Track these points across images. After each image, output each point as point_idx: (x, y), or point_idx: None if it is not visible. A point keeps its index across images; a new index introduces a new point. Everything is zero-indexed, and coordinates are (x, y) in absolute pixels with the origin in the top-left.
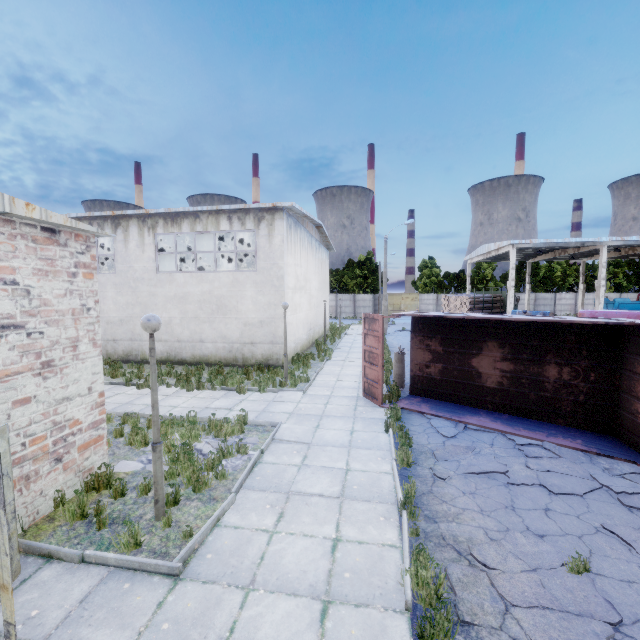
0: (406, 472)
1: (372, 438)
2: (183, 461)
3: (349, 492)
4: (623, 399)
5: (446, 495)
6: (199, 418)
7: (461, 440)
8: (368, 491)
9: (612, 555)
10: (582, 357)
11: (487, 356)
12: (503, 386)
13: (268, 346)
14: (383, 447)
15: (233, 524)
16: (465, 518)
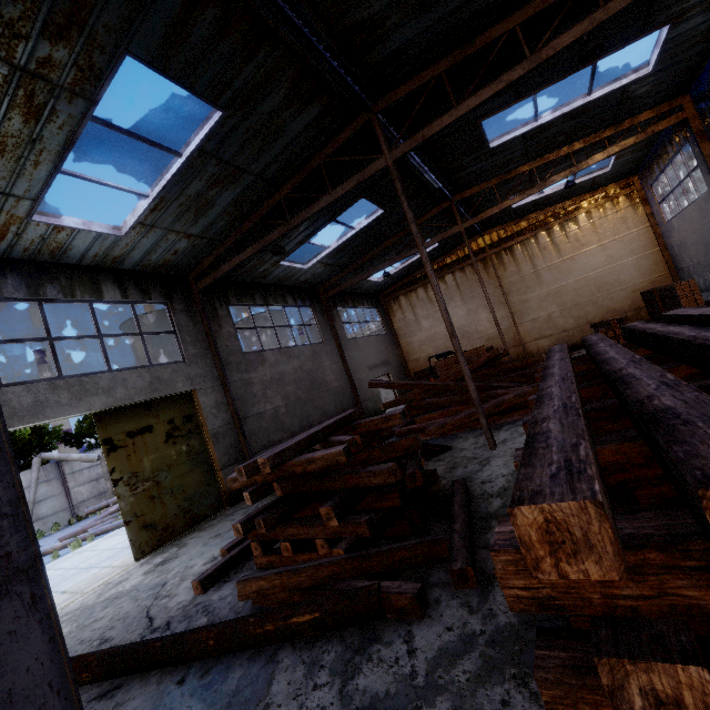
0: None
1: None
2: None
3: None
4: None
5: None
6: None
7: None
8: None
9: None
10: None
11: None
12: None
13: None
14: None
15: None
16: None
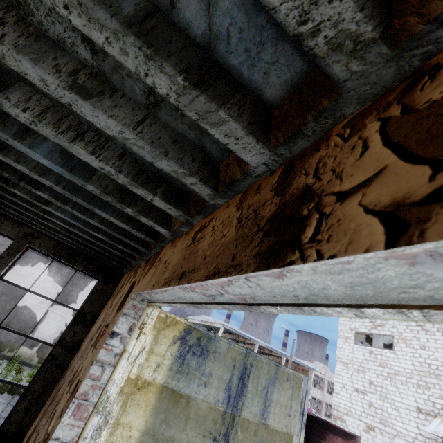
0: None
1: None
2: None
3: None
4: None
5: None
6: None
7: None
8: None
9: None
10: None
11: None
12: None
13: None
14: None
15: None
16: None
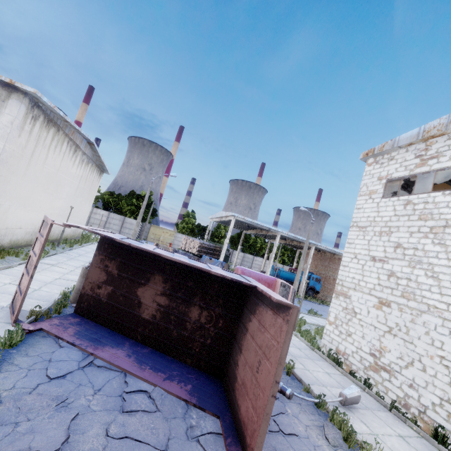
0: None
1: None
2: None
3: None
4: (234, 348)
5: None
6: None
7: (66, 382)
8: None
9: None
10: (218, 304)
11: (151, 288)
12: (155, 319)
13: None
14: None
15: None
16: None
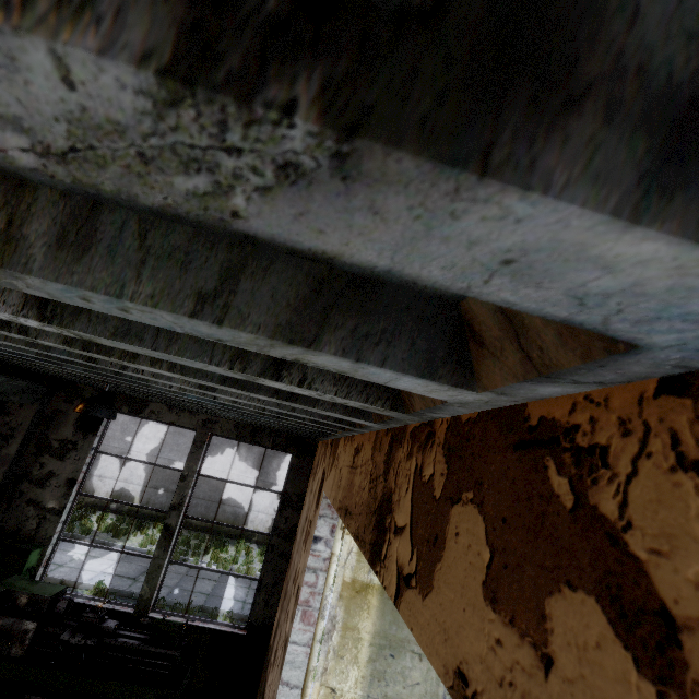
0: None
1: None
2: None
3: None
4: None
5: None
6: None
7: None
8: None
9: None
10: None
11: None
12: None
13: None
14: None
15: None
16: None
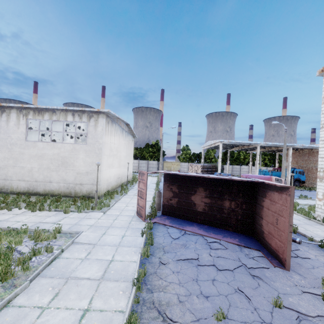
0: (145, 260)
1: (133, 240)
2: (1, 259)
3: (107, 275)
4: (256, 218)
5: (163, 274)
6: (30, 229)
7: (181, 240)
8: (119, 274)
9: (240, 306)
10: (240, 197)
11: (198, 195)
12: (205, 210)
13: (90, 186)
14: (137, 245)
15: (19, 304)
16: (169, 288)
